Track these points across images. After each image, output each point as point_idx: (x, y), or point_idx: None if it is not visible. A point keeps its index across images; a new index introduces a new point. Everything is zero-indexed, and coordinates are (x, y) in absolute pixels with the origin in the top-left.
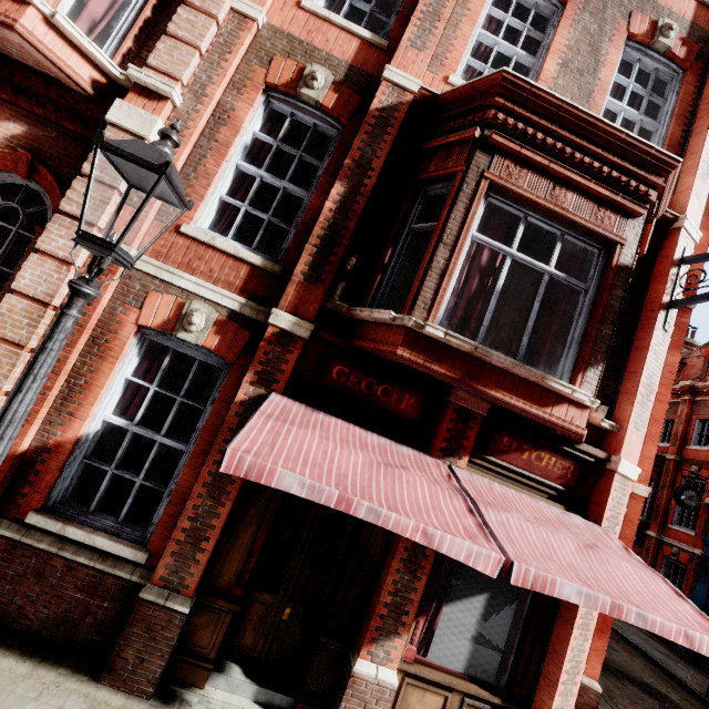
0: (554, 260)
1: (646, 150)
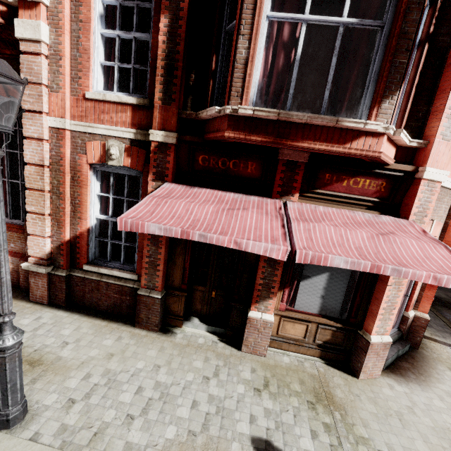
0: (346, 9)
1: None
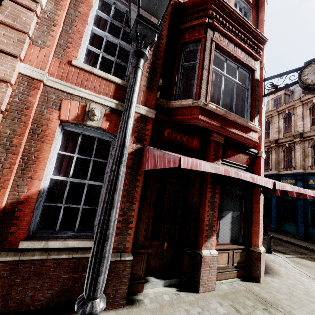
0: (237, 77)
1: (258, 34)
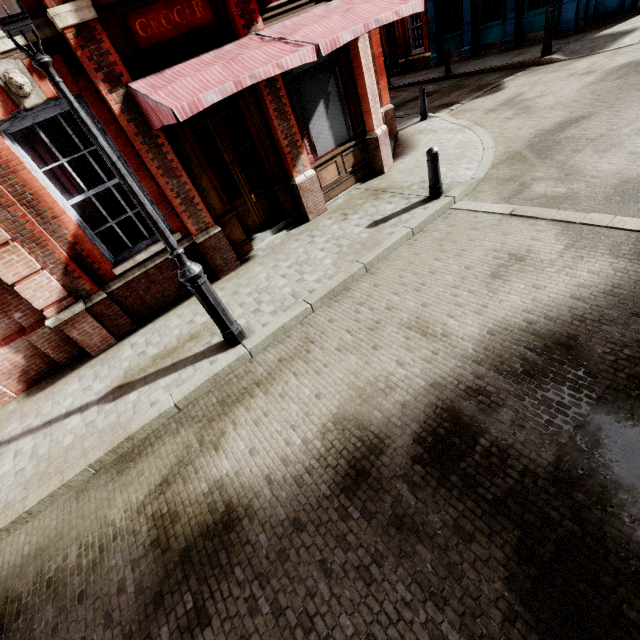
0: None
1: None
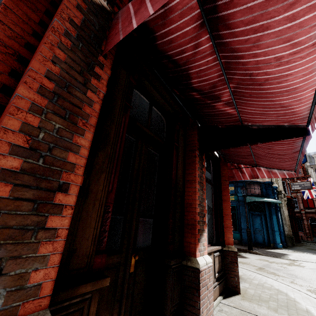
0: None
1: None
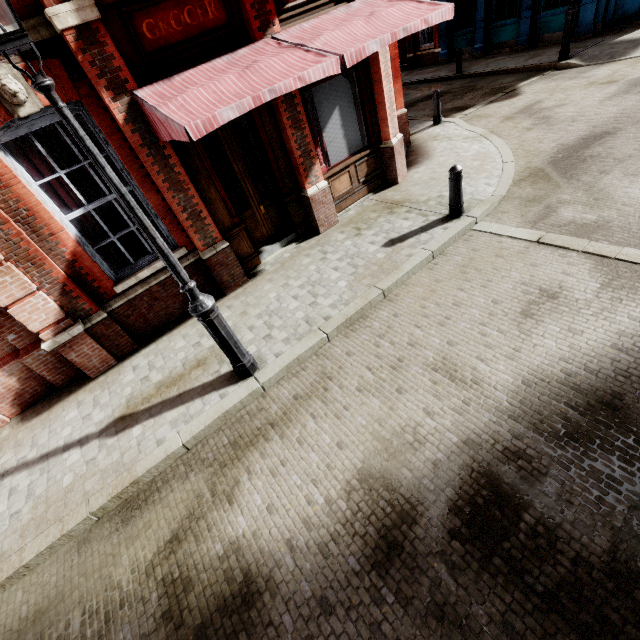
0: None
1: None
